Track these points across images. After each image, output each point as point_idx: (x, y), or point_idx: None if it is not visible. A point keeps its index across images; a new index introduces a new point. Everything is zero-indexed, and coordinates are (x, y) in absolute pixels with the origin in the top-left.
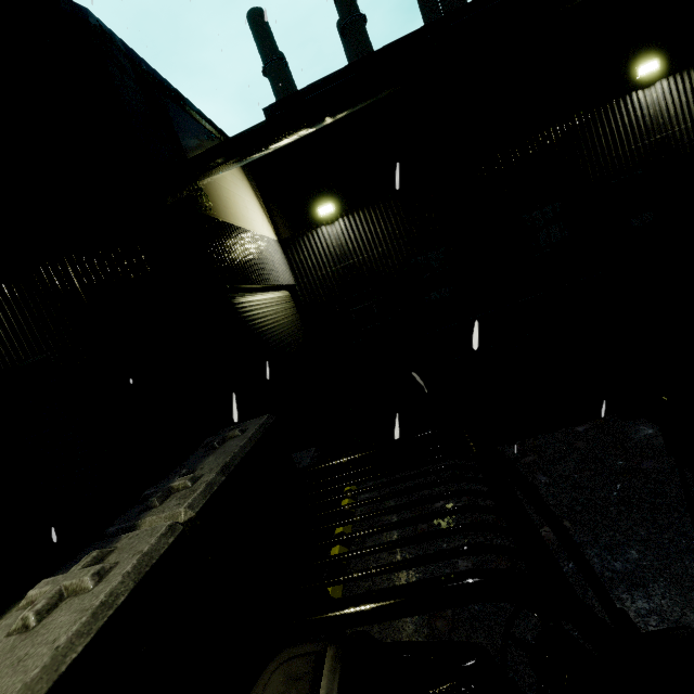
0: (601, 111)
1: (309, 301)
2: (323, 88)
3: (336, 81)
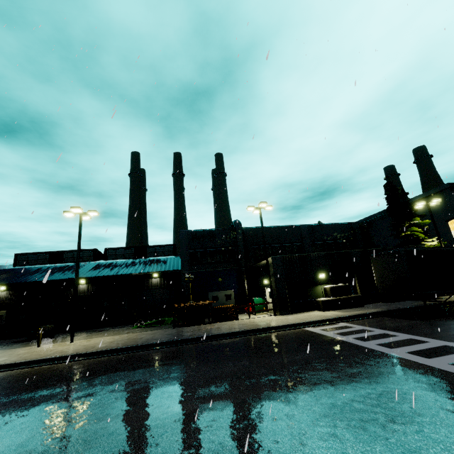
0: (73, 286)
1: None
2: (34, 254)
3: (38, 254)
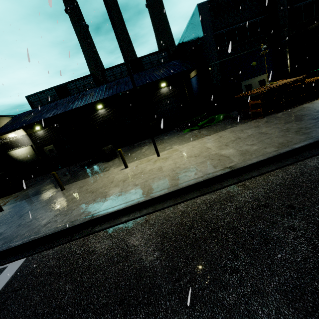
0: (93, 113)
1: (37, 147)
2: (41, 93)
3: (45, 92)
